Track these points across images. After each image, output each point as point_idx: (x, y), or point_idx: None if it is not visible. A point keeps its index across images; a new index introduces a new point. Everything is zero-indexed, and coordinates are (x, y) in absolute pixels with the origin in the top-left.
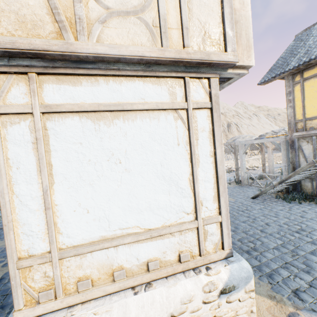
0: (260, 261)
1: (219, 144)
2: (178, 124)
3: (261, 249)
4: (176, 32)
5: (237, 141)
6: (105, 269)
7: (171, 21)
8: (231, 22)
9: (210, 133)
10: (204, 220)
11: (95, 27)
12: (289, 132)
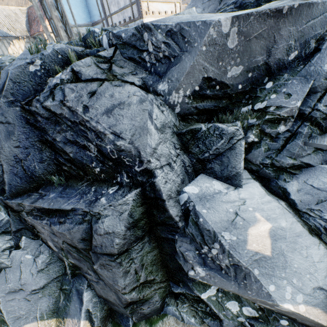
0: None
1: None
2: None
3: None
4: None
5: None
6: (157, 10)
7: None
8: None
9: None
10: (176, 1)
11: None
12: None
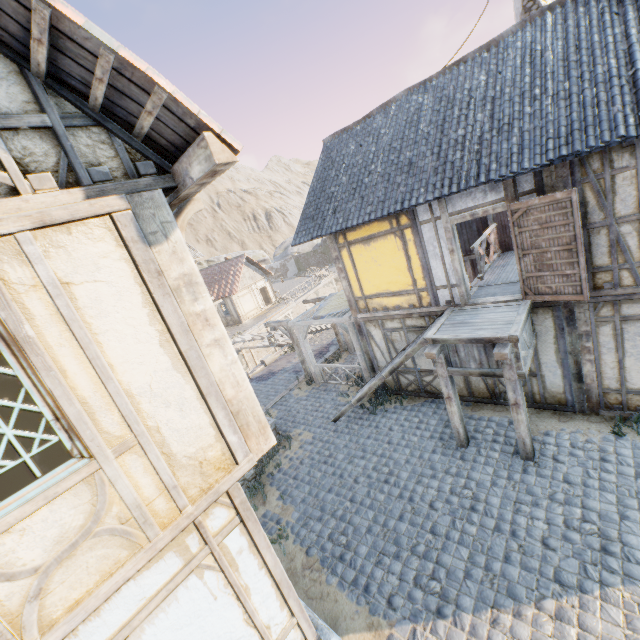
0: (355, 569)
1: (266, 550)
2: (206, 576)
3: (354, 543)
4: (161, 499)
5: (291, 322)
6: None
7: (147, 493)
8: (231, 424)
9: (251, 546)
10: None
11: (28, 613)
12: (352, 312)
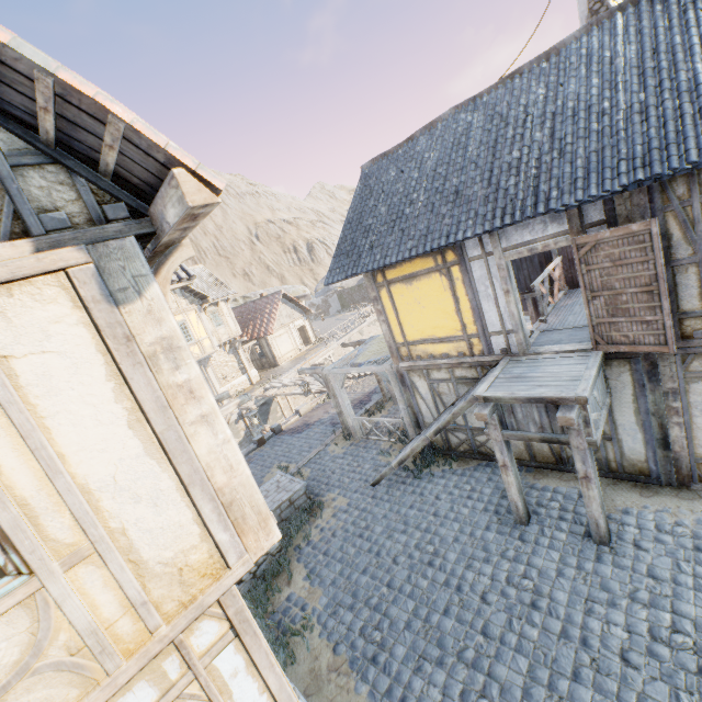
0: (390, 675)
1: (269, 670)
2: None
3: (390, 641)
4: (126, 619)
5: (326, 369)
6: None
7: (107, 613)
8: (221, 519)
9: (249, 666)
10: None
11: None
12: (393, 359)
